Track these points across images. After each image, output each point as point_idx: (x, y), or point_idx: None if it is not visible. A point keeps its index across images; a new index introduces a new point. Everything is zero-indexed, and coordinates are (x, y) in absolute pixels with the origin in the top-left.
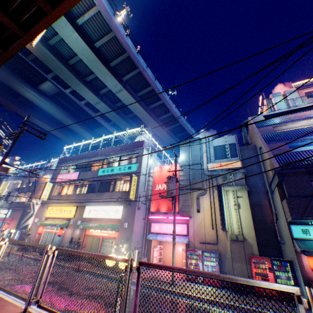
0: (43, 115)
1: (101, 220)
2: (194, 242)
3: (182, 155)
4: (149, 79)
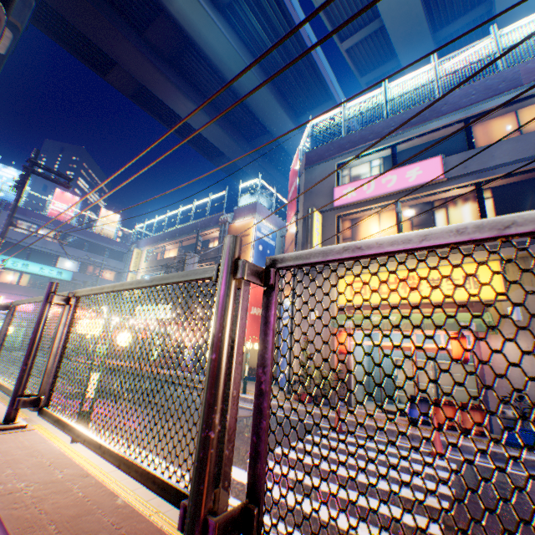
0: (193, 88)
1: None
2: None
3: None
4: None
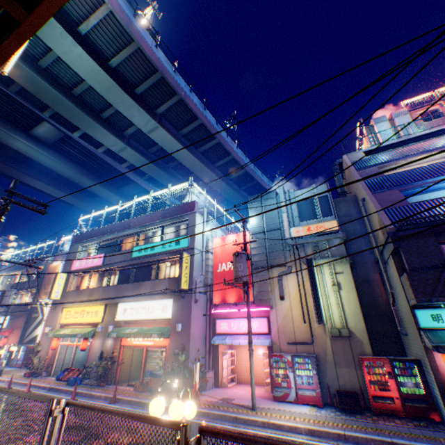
0: (44, 173)
1: (143, 323)
2: (279, 344)
3: (253, 218)
4: (196, 109)
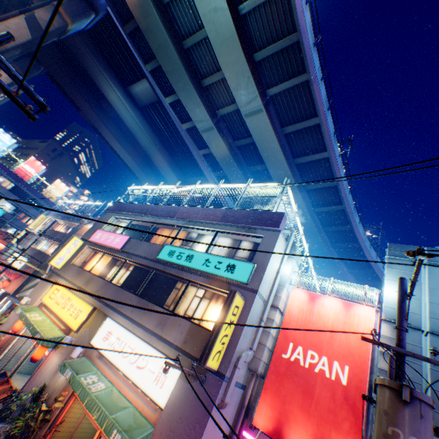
0: (126, 137)
1: (120, 374)
2: None
3: (394, 288)
4: (319, 102)
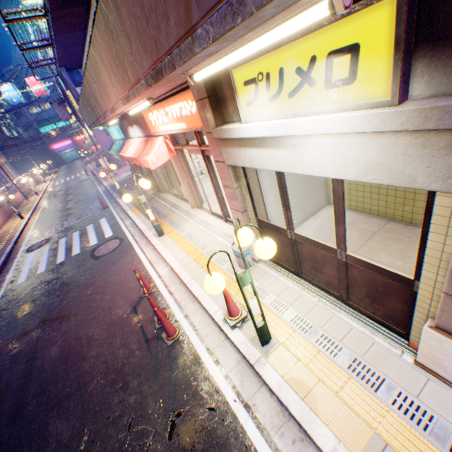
0: None
1: None
2: None
3: None
4: None
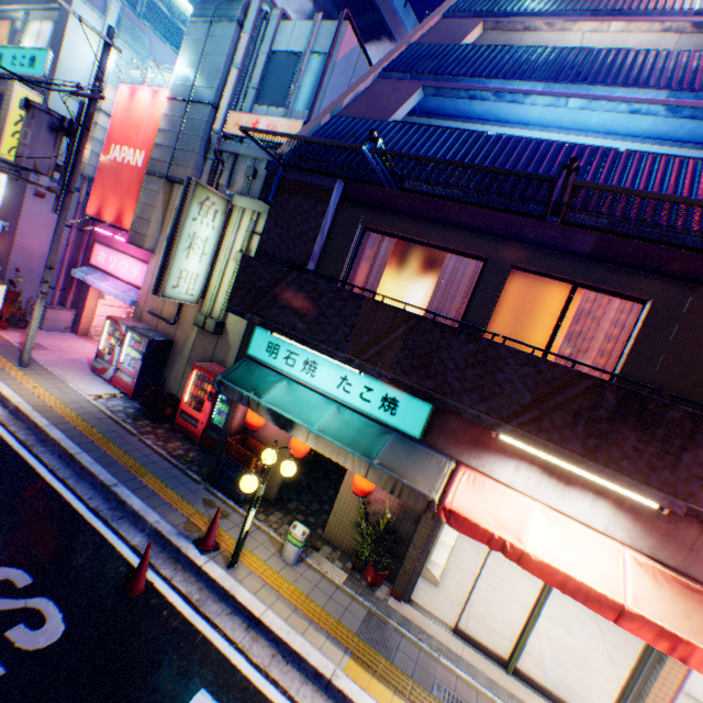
0: None
1: None
2: (144, 310)
3: (184, 62)
4: None
